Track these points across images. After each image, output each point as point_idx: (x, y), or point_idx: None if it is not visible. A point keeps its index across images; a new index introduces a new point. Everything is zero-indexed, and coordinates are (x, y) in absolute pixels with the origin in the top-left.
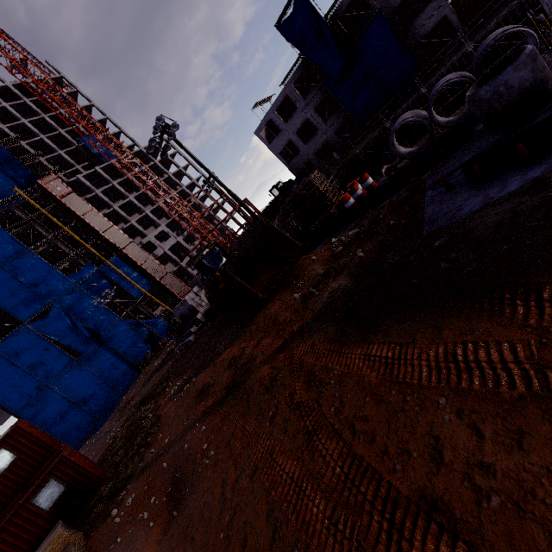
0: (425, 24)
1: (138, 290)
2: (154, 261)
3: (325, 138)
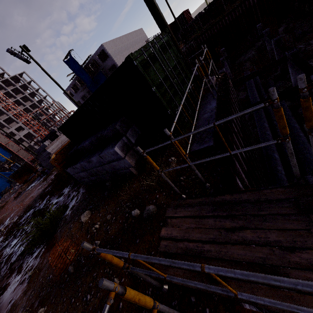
0: None
1: (3, 157)
2: (13, 143)
3: None
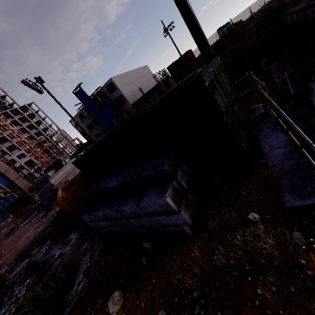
0: (125, 107)
1: None
2: (12, 171)
3: (98, 131)
